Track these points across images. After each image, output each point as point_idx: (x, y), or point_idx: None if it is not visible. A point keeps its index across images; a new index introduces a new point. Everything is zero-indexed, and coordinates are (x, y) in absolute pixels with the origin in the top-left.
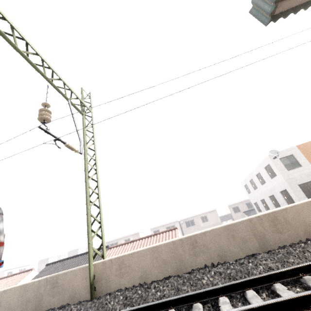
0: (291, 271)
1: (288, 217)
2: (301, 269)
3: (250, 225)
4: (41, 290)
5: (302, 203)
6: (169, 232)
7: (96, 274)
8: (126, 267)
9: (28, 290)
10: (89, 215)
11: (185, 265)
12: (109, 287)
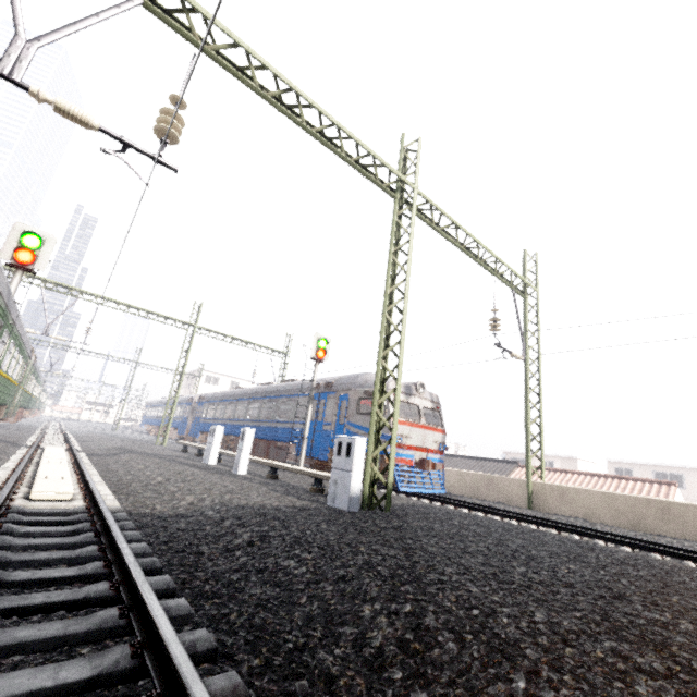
0: None
1: None
2: None
3: None
4: (478, 482)
5: None
6: (653, 485)
7: (534, 491)
8: (568, 498)
9: (466, 478)
10: (529, 434)
11: (646, 525)
12: (547, 507)
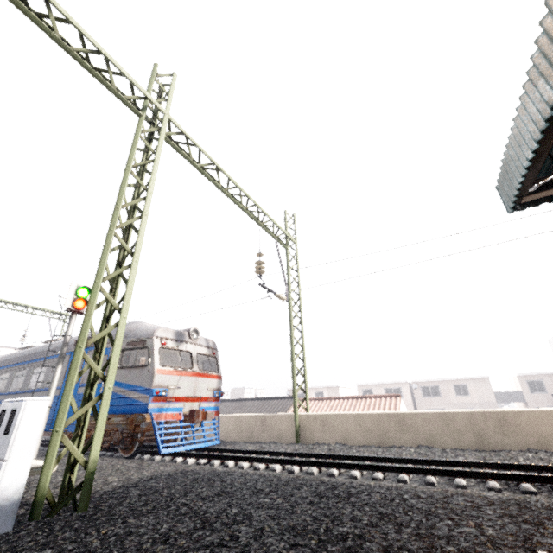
0: (477, 464)
1: (521, 422)
2: (486, 464)
3: (469, 418)
4: (252, 424)
5: (544, 411)
6: (387, 398)
7: (301, 424)
8: (329, 425)
9: (242, 422)
10: (295, 368)
11: (389, 439)
12: (312, 438)
